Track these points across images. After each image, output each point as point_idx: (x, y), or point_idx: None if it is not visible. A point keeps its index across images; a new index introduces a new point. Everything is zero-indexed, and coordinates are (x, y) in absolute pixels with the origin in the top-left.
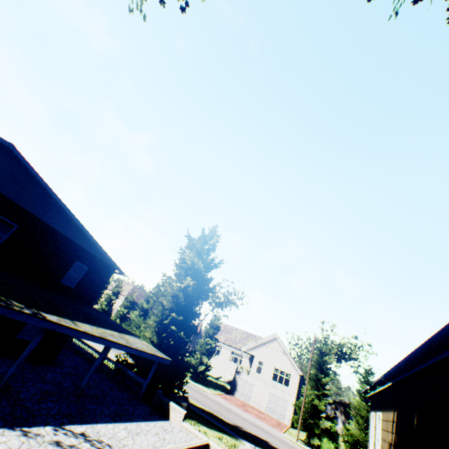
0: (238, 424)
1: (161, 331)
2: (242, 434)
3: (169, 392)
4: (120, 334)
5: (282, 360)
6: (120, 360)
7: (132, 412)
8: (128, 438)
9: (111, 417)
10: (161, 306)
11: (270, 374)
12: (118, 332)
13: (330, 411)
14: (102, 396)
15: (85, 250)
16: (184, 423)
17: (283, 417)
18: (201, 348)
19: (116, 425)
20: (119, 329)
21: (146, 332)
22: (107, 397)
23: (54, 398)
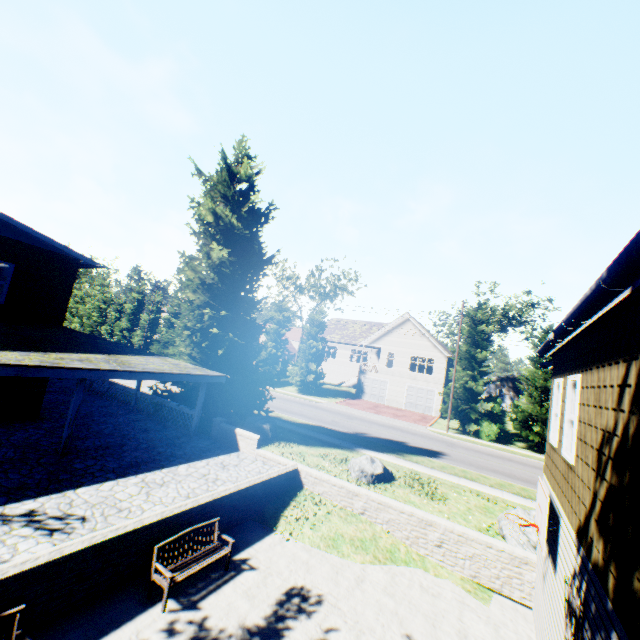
0: (360, 431)
1: (200, 341)
2: (363, 443)
3: (246, 416)
4: (109, 358)
5: (420, 346)
6: (159, 393)
7: (168, 456)
8: (138, 496)
9: (119, 472)
10: (191, 305)
11: (406, 365)
12: (109, 354)
13: (494, 391)
14: (118, 444)
15: None
16: (260, 451)
17: (429, 409)
18: (305, 355)
19: (121, 482)
20: (115, 350)
21: (179, 347)
22: (129, 444)
23: (1, 469)
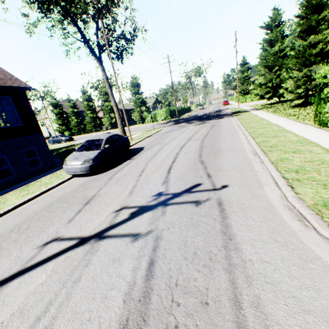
0: None
1: None
2: None
3: None
4: None
5: None
6: None
7: None
8: None
9: None
10: None
11: None
12: None
13: None
14: None
15: None
16: None
17: None
18: None
19: None
20: None
21: None
22: None
23: None
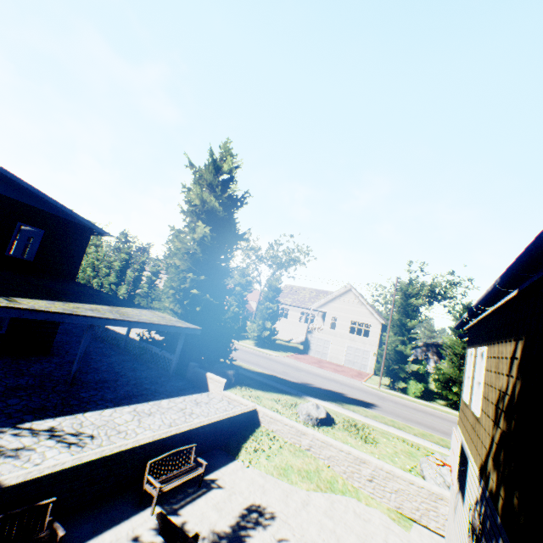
0: (307, 381)
1: (182, 299)
2: (309, 391)
3: (214, 363)
4: (112, 309)
5: (359, 312)
6: (144, 339)
7: (153, 391)
8: (131, 422)
9: (115, 402)
10: (177, 269)
11: (346, 328)
12: (112, 306)
13: (420, 354)
14: (113, 379)
15: (25, 204)
16: (226, 392)
17: (365, 367)
18: (262, 314)
19: (118, 410)
20: (116, 303)
21: (165, 303)
22: (121, 379)
23: (25, 393)
